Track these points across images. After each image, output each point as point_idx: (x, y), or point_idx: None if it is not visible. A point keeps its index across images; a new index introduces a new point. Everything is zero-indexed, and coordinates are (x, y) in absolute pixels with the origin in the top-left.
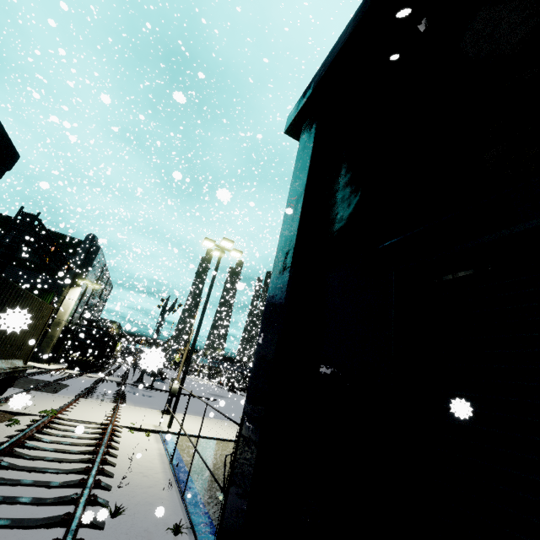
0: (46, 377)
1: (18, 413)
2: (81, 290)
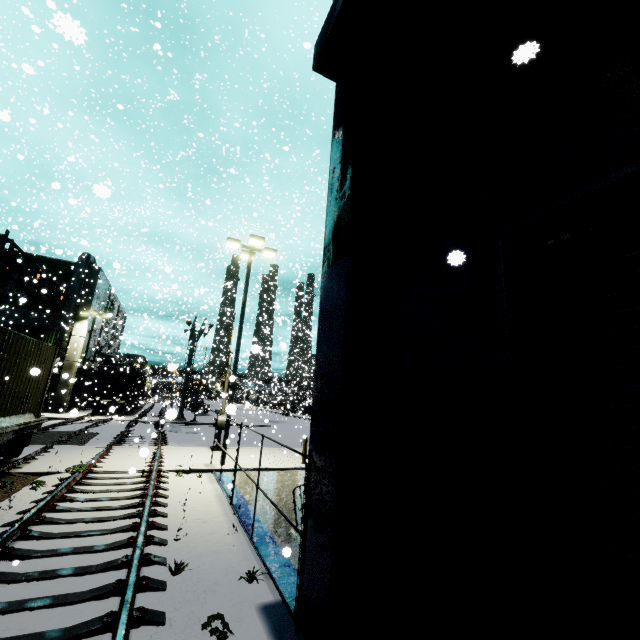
0: (70, 428)
1: (43, 473)
2: (88, 324)
